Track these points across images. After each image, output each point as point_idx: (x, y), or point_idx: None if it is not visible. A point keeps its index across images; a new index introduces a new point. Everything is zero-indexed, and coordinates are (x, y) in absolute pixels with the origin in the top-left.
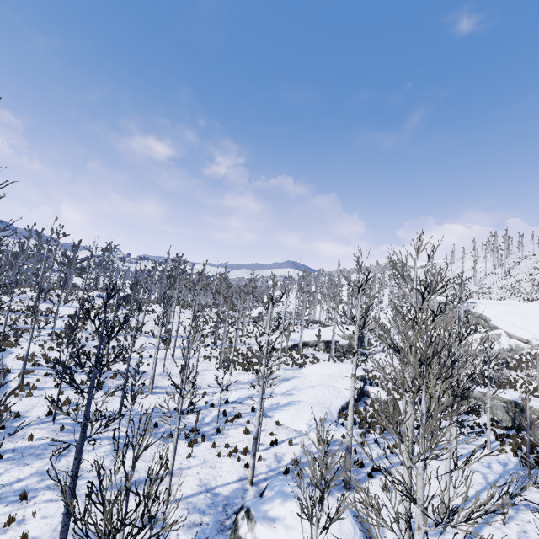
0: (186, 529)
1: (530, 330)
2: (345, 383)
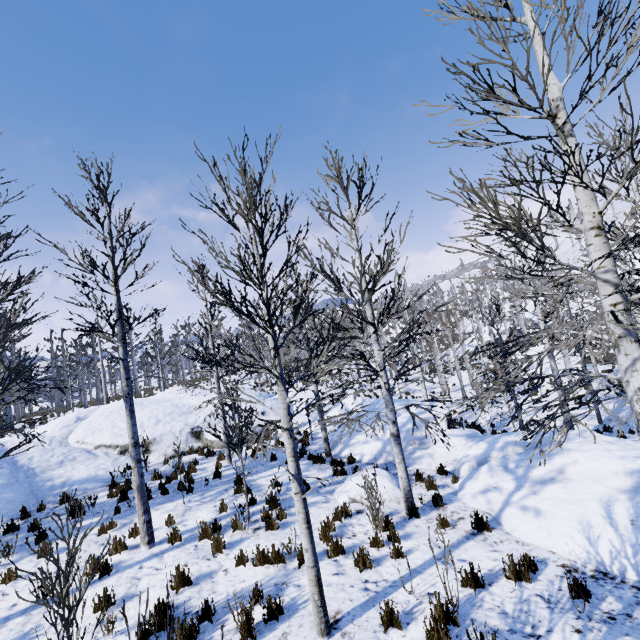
0: (607, 404)
1: None
2: None
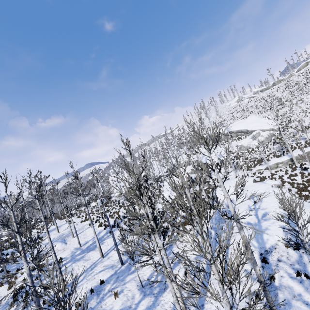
0: None
1: (267, 125)
2: (261, 187)
